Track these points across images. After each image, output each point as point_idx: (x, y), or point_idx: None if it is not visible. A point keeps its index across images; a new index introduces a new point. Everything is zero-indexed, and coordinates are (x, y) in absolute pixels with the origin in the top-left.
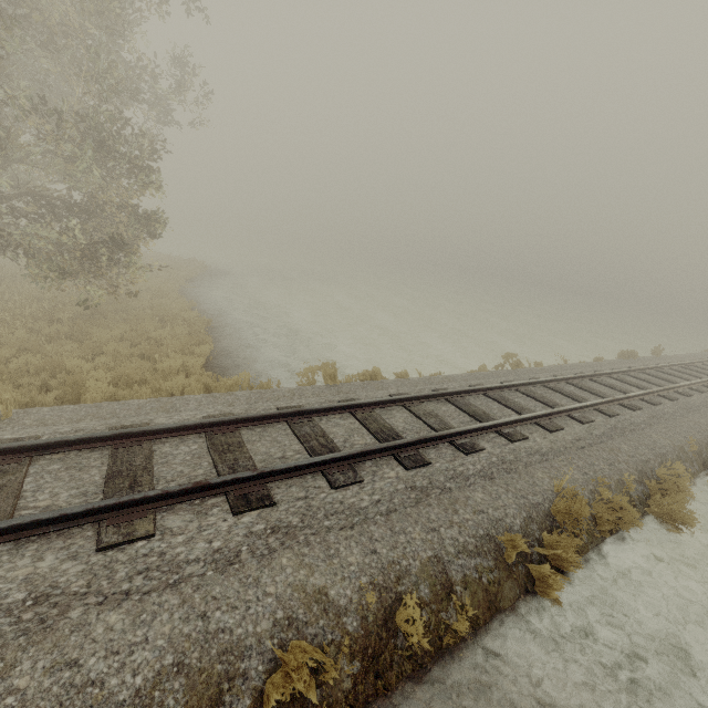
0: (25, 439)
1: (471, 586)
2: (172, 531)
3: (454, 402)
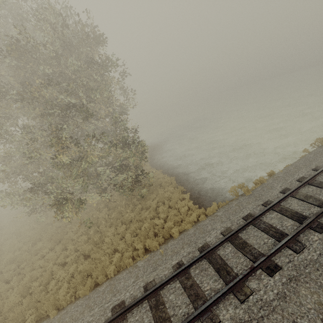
0: (180, 262)
1: None
2: (256, 289)
3: (312, 184)
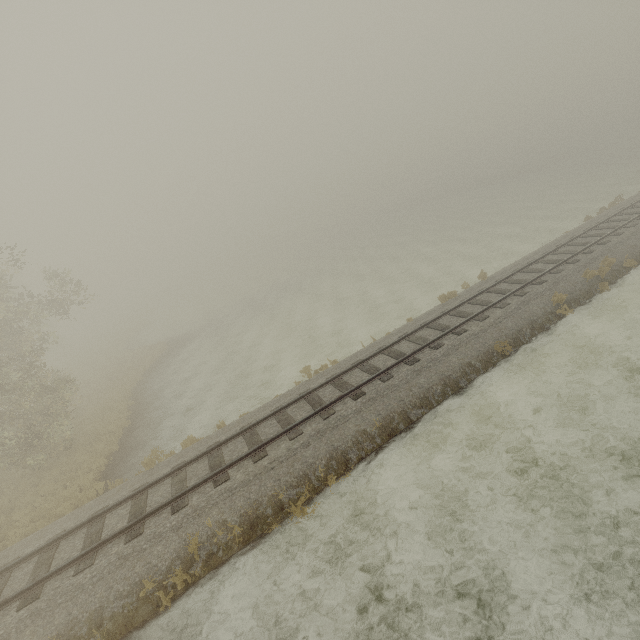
0: None
1: (115, 618)
2: None
3: (209, 457)
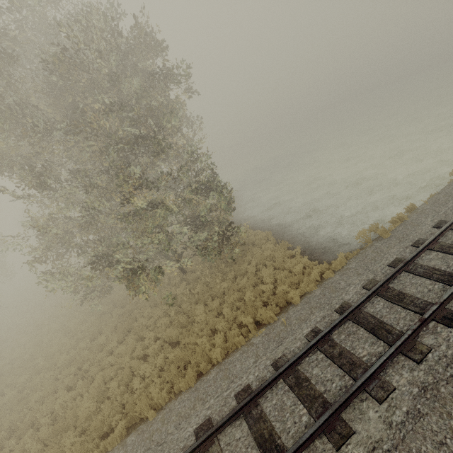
0: (315, 330)
1: None
2: (434, 345)
3: None
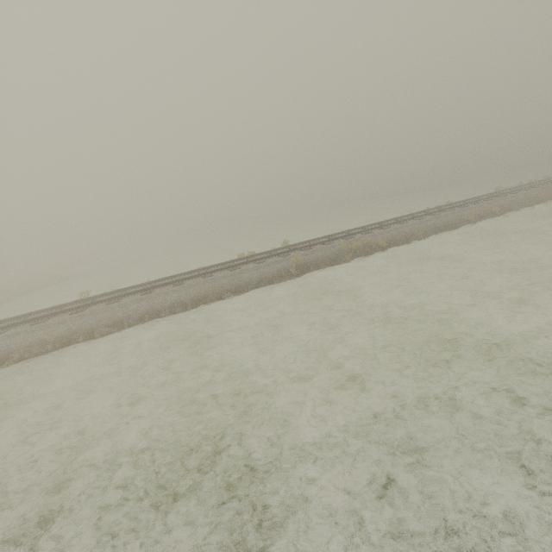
0: None
1: None
2: None
3: None
